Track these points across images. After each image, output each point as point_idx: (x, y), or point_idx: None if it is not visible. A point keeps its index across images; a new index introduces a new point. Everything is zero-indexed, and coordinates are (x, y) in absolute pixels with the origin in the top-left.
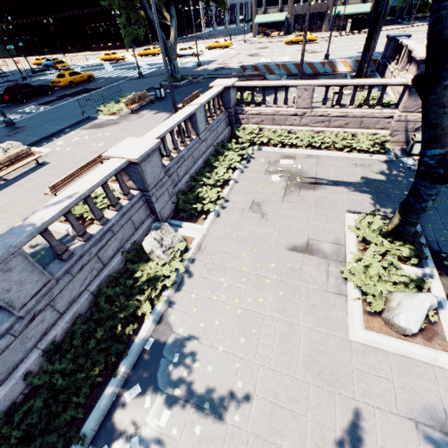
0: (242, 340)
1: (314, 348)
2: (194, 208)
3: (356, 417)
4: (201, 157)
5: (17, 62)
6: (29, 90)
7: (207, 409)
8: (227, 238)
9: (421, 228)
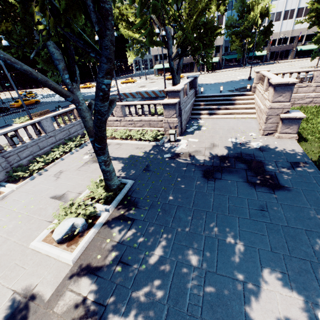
0: None
1: (5, 252)
2: (19, 175)
3: None
4: (49, 146)
5: None
6: None
7: None
8: (24, 192)
9: (133, 183)
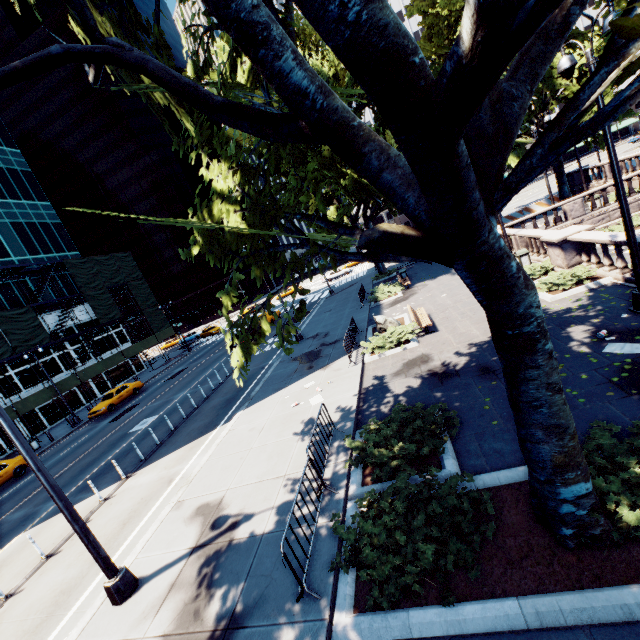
0: None
1: None
2: None
3: None
4: None
5: (184, 336)
6: (253, 332)
7: None
8: None
9: None
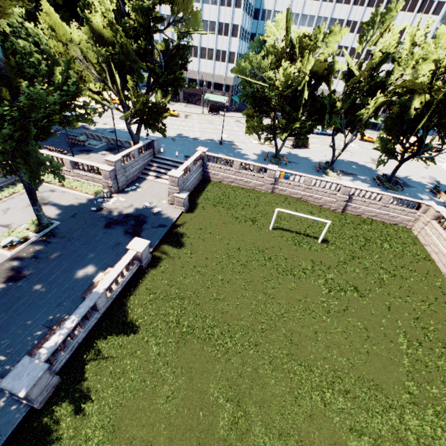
0: None
1: None
2: None
3: None
4: None
5: None
6: None
7: None
8: None
9: (59, 224)
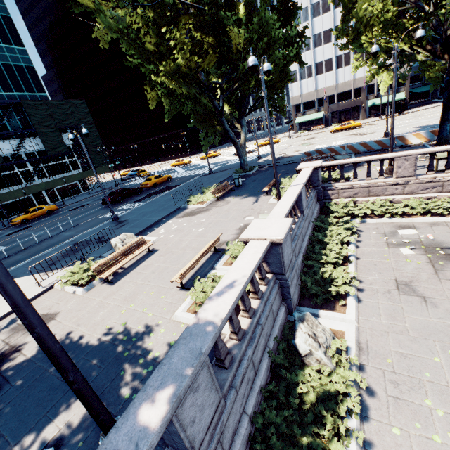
0: None
1: None
2: (325, 292)
3: None
4: (306, 234)
5: (114, 175)
6: (126, 192)
7: None
8: (391, 332)
9: None
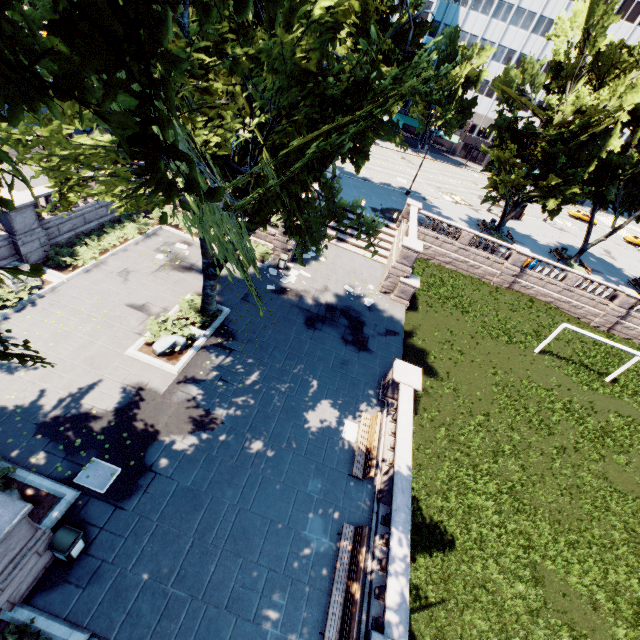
0: (51, 344)
1: (98, 354)
2: (65, 261)
3: (97, 381)
4: (97, 220)
5: None
6: None
7: (5, 368)
8: (83, 288)
9: (230, 312)
